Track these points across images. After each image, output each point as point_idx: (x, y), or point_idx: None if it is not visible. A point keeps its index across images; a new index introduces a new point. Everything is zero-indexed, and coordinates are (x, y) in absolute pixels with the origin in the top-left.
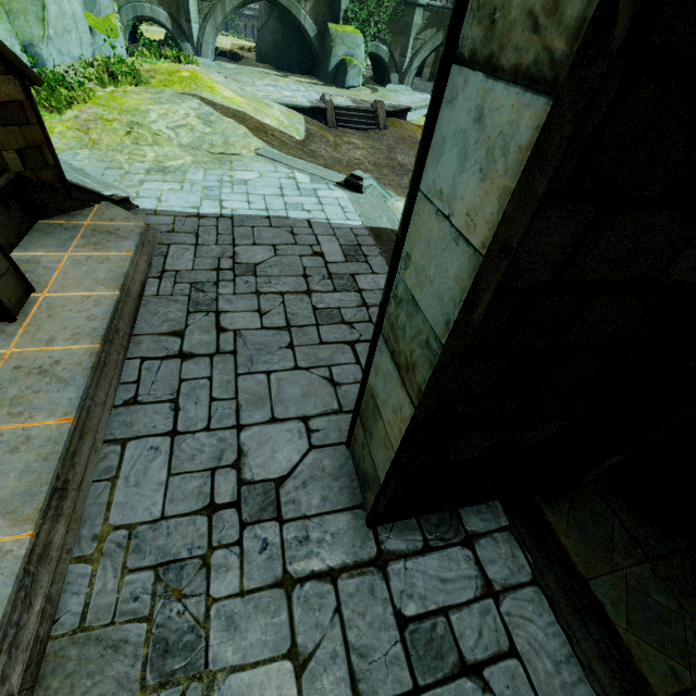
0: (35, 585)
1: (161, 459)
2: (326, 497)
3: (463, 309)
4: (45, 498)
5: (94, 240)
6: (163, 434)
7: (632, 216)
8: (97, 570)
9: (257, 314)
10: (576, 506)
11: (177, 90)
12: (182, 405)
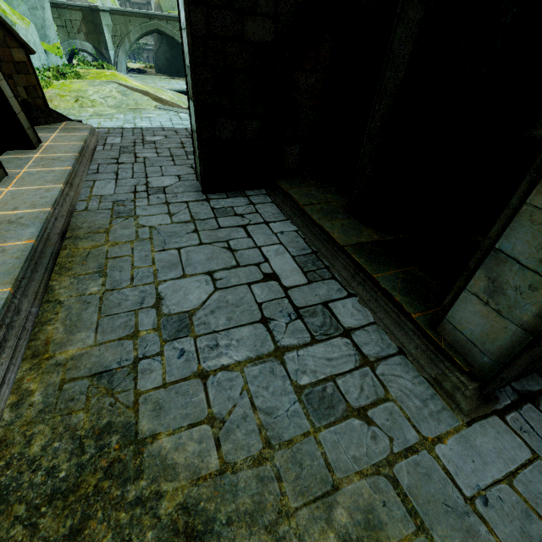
0: (66, 200)
1: (112, 184)
2: (186, 190)
3: (187, 45)
4: (65, 181)
5: (67, 131)
6: (112, 179)
7: (218, 12)
8: (89, 202)
9: (155, 153)
10: (292, 180)
11: (104, 80)
12: (120, 173)
